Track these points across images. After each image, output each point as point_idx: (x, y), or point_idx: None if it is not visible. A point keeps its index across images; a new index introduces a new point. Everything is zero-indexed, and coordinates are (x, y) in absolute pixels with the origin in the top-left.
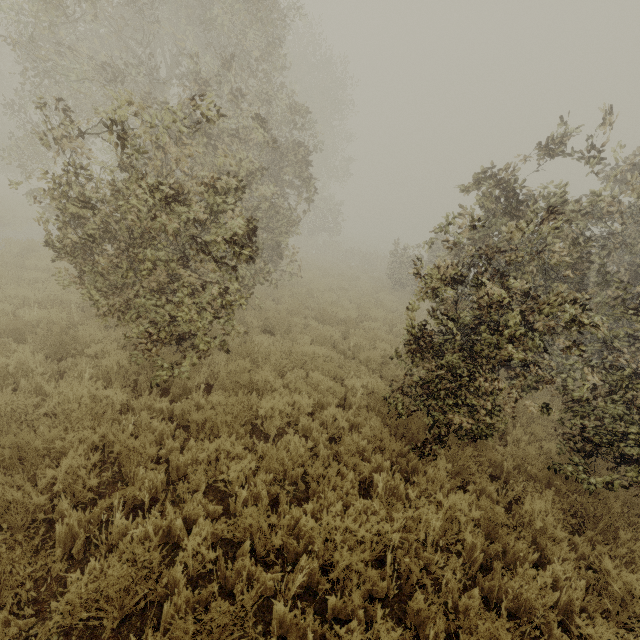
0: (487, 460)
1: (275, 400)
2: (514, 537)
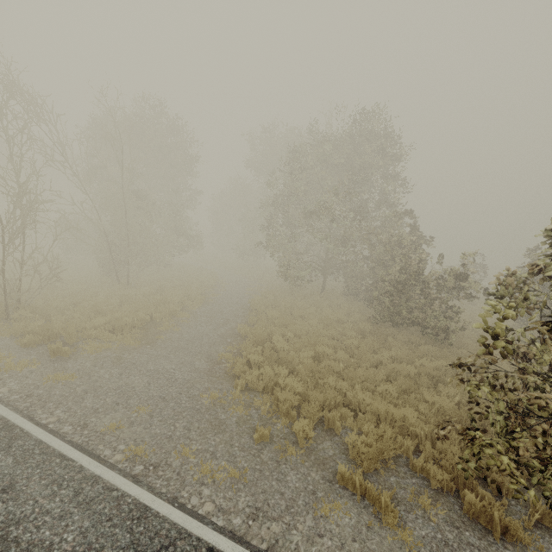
0: None
1: None
2: None
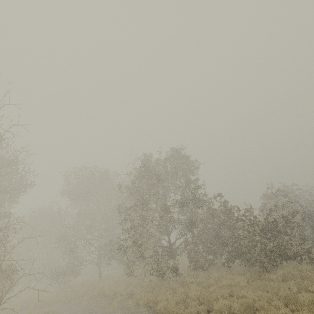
0: None
1: None
2: None
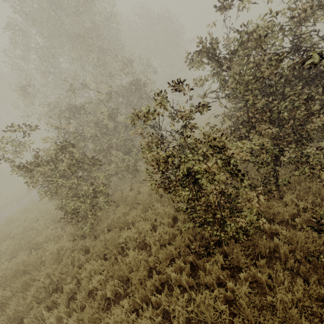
0: (256, 251)
1: (127, 232)
2: (263, 323)
